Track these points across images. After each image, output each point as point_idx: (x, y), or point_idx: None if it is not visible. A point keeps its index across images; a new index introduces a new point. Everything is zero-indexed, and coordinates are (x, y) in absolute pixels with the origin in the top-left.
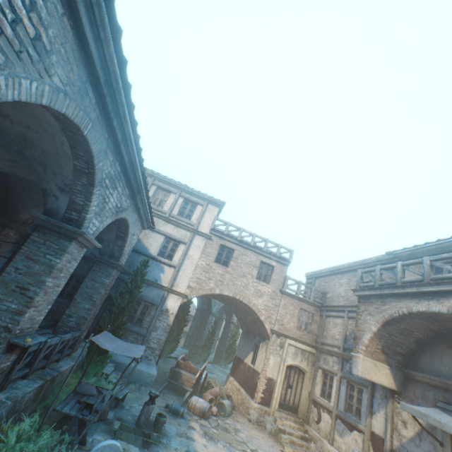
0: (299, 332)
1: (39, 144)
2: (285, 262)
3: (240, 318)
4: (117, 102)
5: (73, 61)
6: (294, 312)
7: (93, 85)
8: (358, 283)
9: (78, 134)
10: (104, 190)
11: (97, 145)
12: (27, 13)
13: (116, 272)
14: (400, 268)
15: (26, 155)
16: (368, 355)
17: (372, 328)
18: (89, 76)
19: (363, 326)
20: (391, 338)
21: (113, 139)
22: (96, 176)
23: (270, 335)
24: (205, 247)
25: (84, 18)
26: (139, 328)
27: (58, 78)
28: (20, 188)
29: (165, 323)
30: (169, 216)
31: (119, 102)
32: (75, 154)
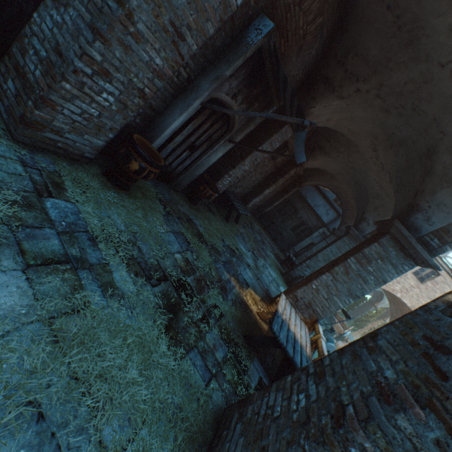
0: None
1: (384, 201)
2: None
3: (394, 317)
4: None
5: None
6: None
7: None
8: None
9: None
10: None
11: None
12: None
13: None
14: None
15: (369, 199)
16: None
17: None
18: None
19: None
20: None
21: None
22: None
23: None
24: None
25: None
26: None
27: None
28: (318, 170)
29: None
30: None
31: None
32: None
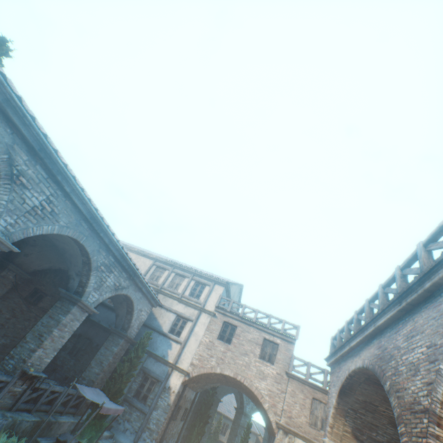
0: (313, 430)
1: (69, 251)
2: (290, 339)
3: (261, 414)
4: (100, 225)
5: (72, 214)
6: (305, 402)
7: (85, 220)
8: (329, 351)
9: (80, 243)
10: (100, 273)
11: (92, 247)
12: (49, 205)
13: (125, 343)
14: (346, 327)
15: (65, 257)
16: (336, 440)
17: (333, 400)
18: (82, 217)
19: (330, 401)
20: (358, 416)
21: (104, 243)
22: (92, 264)
23: (276, 430)
24: (210, 324)
25: (75, 199)
26: (142, 405)
27: (63, 222)
28: None
29: (166, 401)
30: (182, 296)
31: (101, 224)
32: (82, 253)
